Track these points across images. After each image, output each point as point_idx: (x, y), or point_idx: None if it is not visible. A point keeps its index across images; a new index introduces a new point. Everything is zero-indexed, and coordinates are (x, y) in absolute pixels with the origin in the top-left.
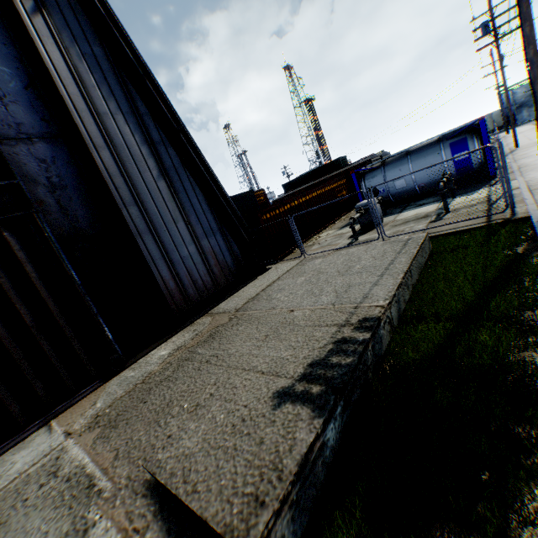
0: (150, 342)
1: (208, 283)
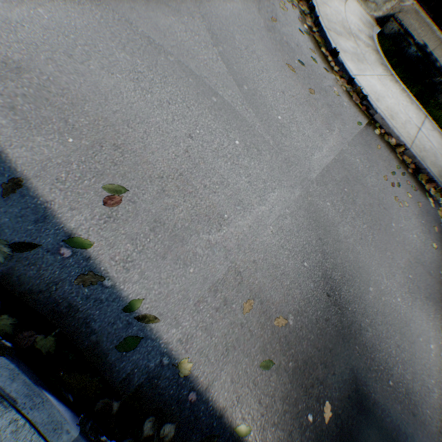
0: None
1: None
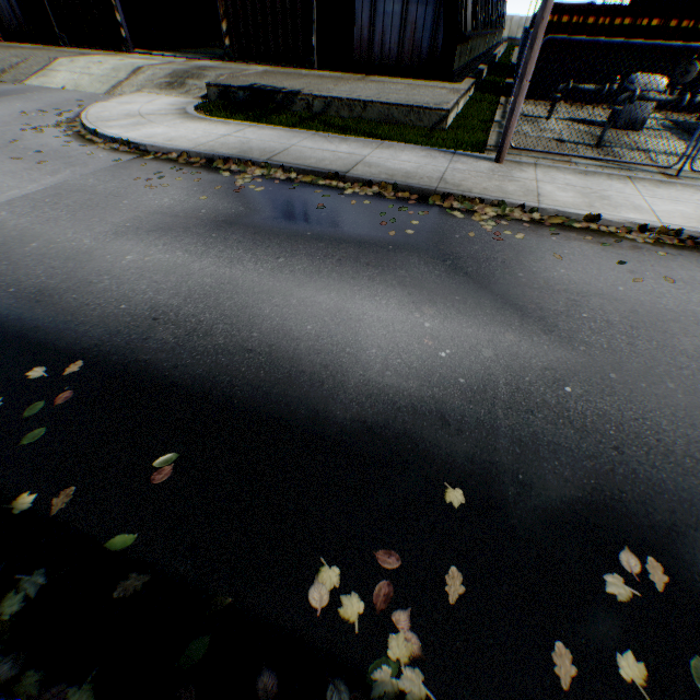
0: (334, 68)
1: (393, 54)
